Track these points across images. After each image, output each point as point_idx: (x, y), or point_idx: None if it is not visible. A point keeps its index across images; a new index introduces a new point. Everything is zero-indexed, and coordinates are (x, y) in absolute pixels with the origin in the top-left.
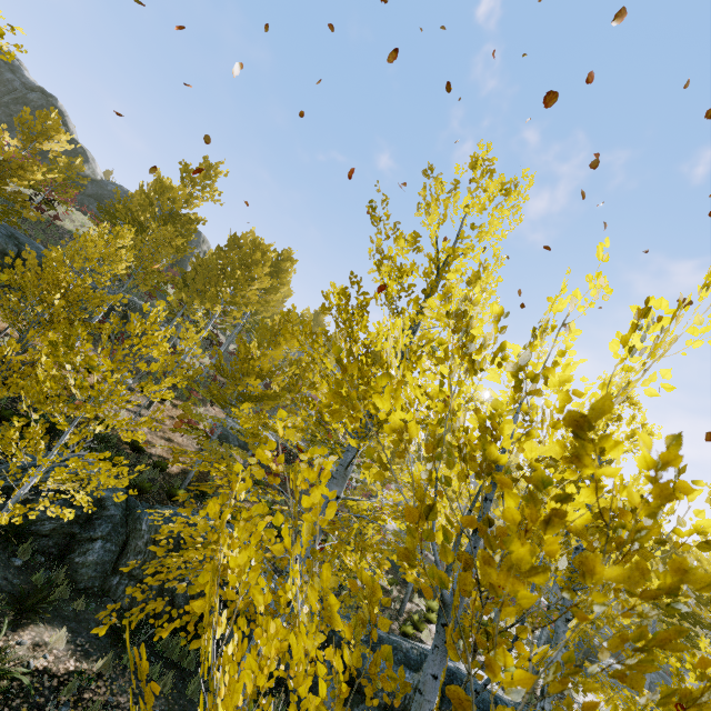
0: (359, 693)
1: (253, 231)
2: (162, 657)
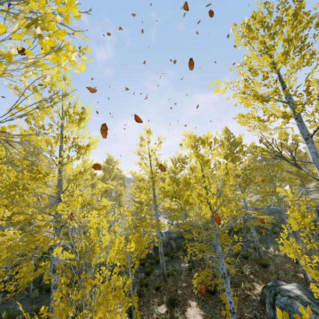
0: (156, 247)
1: None
2: (125, 271)
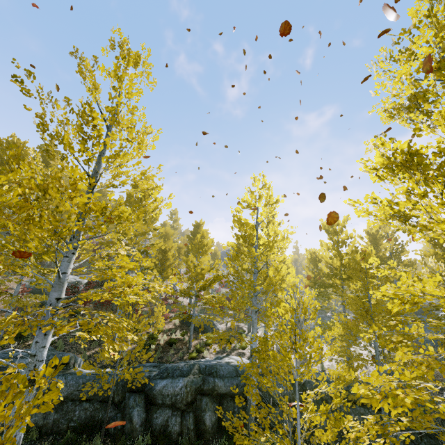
0: (156, 405)
1: (14, 135)
2: None
